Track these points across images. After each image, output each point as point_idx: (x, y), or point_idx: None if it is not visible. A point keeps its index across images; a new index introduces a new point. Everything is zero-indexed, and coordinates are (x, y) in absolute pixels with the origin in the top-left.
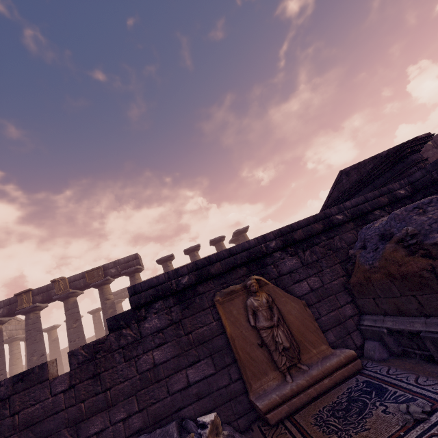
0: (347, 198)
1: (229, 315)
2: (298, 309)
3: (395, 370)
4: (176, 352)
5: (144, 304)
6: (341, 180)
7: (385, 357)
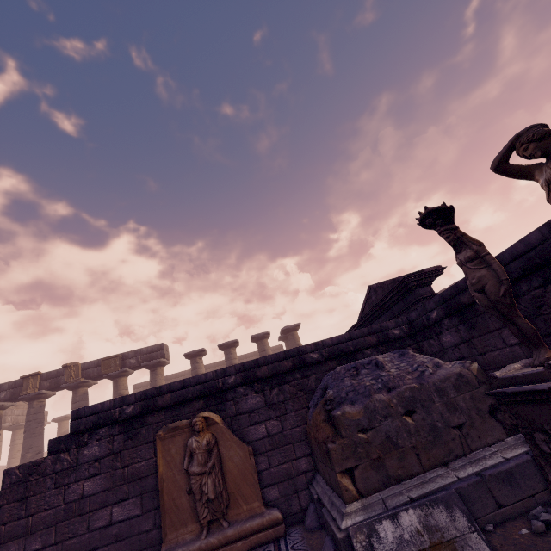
0: (372, 319)
1: (166, 454)
2: (242, 456)
3: (301, 544)
4: (108, 486)
5: (83, 430)
6: (371, 296)
7: (314, 527)
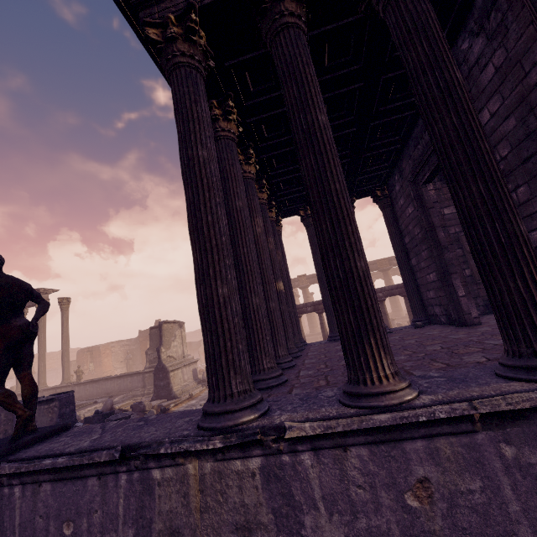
0: None
1: None
2: None
3: None
4: None
5: None
6: None
7: None
